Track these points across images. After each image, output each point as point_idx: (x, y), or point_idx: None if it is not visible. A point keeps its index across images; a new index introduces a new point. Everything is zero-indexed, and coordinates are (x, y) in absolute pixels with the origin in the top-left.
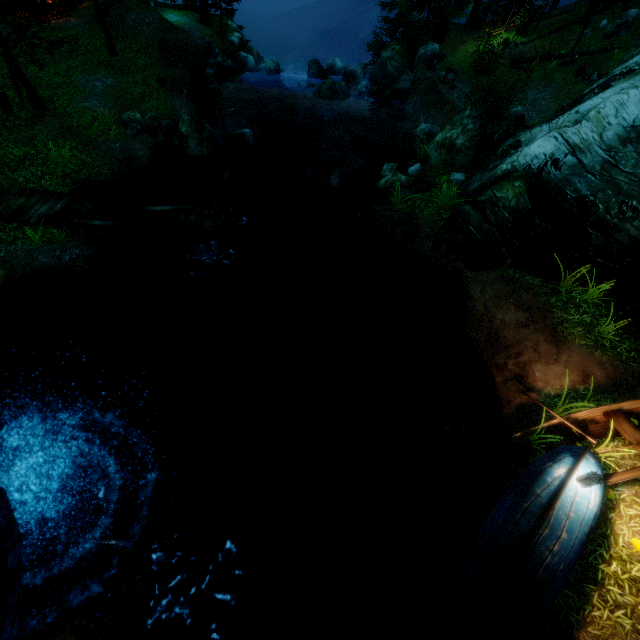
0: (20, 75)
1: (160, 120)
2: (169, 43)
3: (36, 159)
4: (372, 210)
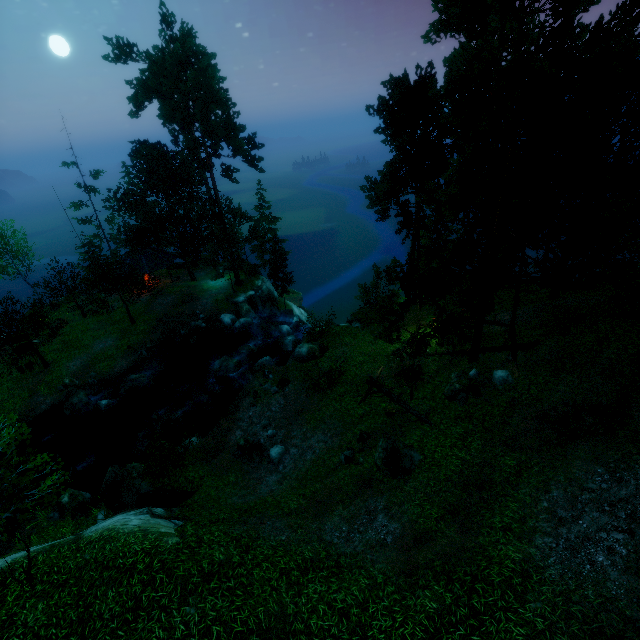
0: (38, 356)
1: (95, 377)
2: (168, 315)
3: (1, 403)
4: (34, 515)
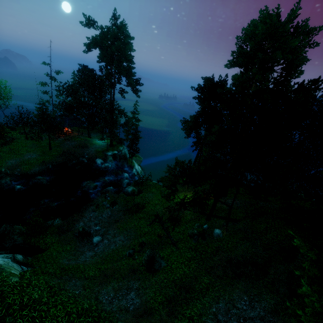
0: None
1: (19, 171)
2: (70, 151)
3: None
4: None
